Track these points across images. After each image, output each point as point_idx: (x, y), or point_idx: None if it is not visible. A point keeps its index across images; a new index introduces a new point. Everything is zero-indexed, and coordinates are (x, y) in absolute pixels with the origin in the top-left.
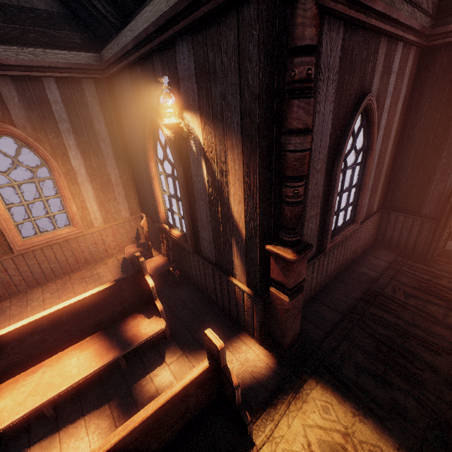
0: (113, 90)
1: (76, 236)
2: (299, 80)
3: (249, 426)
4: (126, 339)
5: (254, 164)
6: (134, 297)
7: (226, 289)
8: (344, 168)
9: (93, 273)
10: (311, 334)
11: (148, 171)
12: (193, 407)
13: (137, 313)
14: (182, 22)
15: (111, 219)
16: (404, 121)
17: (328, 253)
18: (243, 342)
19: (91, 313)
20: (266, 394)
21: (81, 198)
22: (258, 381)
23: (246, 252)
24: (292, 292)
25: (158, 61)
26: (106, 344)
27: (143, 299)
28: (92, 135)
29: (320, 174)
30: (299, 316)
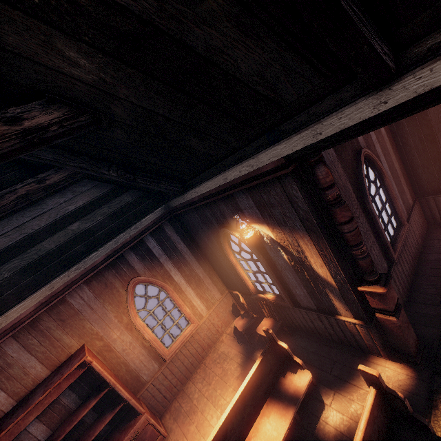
0: (180, 219)
1: (196, 329)
2: (334, 199)
3: (429, 425)
4: (292, 396)
5: (323, 244)
6: (276, 361)
7: (336, 326)
8: (372, 199)
9: (219, 353)
10: (427, 334)
11: (227, 261)
12: (381, 425)
13: (284, 372)
14: (240, 188)
15: (211, 305)
16: (392, 135)
17: (397, 261)
18: (375, 364)
19: (259, 386)
20: (423, 400)
21: (188, 300)
22: (409, 391)
23: (342, 296)
24: (395, 312)
25: (220, 202)
26: (280, 405)
27: (282, 360)
28: (179, 254)
29: (360, 217)
30: (410, 326)
